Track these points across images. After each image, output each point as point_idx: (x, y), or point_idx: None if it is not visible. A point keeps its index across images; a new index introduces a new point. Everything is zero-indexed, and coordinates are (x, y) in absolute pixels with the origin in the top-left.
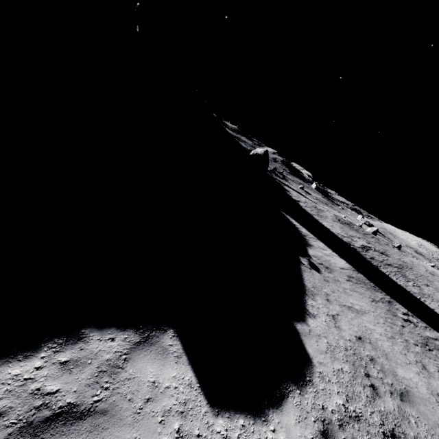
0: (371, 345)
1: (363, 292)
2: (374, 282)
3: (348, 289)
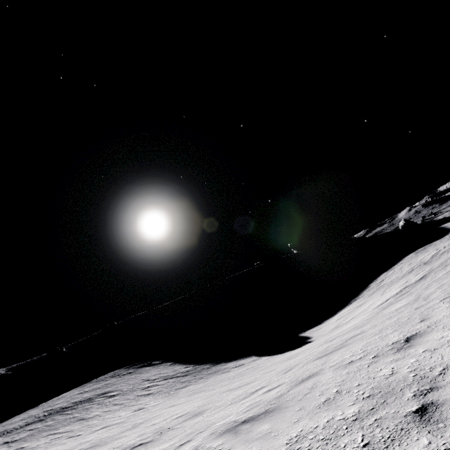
0: None
1: None
2: None
3: None
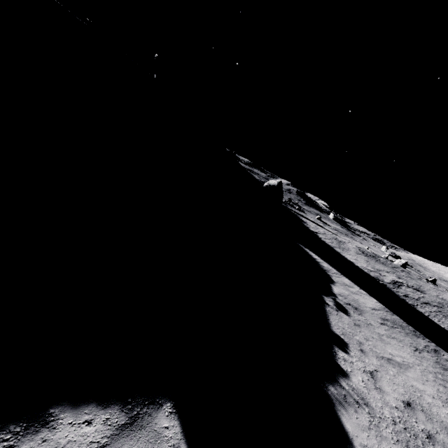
0: (424, 414)
1: (403, 339)
2: (413, 326)
3: (384, 335)
